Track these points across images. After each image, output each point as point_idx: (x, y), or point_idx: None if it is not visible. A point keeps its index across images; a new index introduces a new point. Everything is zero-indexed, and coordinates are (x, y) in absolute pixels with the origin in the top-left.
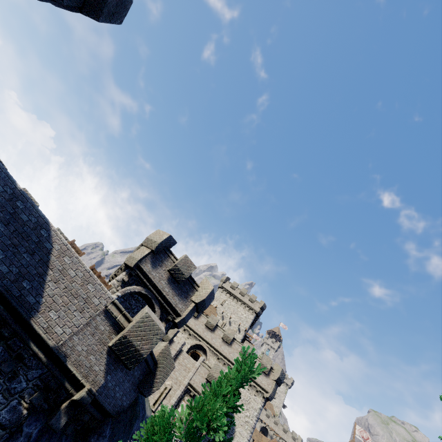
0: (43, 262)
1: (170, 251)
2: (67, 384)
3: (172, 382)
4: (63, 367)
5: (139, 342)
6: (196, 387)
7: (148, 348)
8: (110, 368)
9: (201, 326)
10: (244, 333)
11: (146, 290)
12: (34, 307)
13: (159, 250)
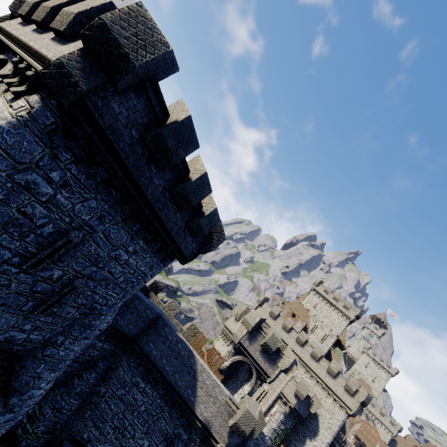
0: (194, 377)
1: (261, 328)
2: (212, 441)
3: (268, 387)
4: (210, 433)
5: (244, 426)
6: (286, 396)
7: (249, 430)
8: (230, 434)
9: (292, 340)
10: (336, 338)
11: (246, 358)
12: (194, 403)
13: (253, 330)
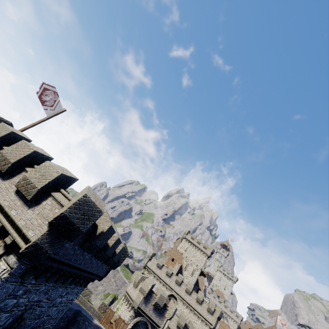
0: None
1: (153, 291)
2: None
3: None
4: None
5: None
6: (171, 328)
7: None
8: None
9: (173, 282)
10: (200, 271)
11: (143, 318)
12: None
13: (147, 295)
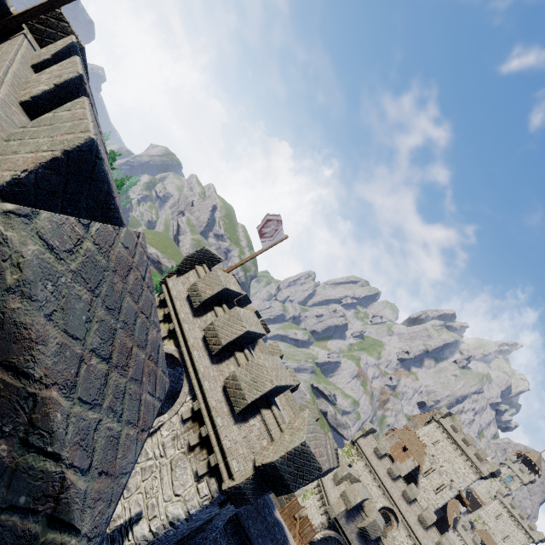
0: None
1: (362, 508)
2: None
3: None
4: None
5: None
6: None
7: None
8: None
9: (397, 491)
10: (457, 493)
11: (339, 536)
12: None
13: (352, 508)
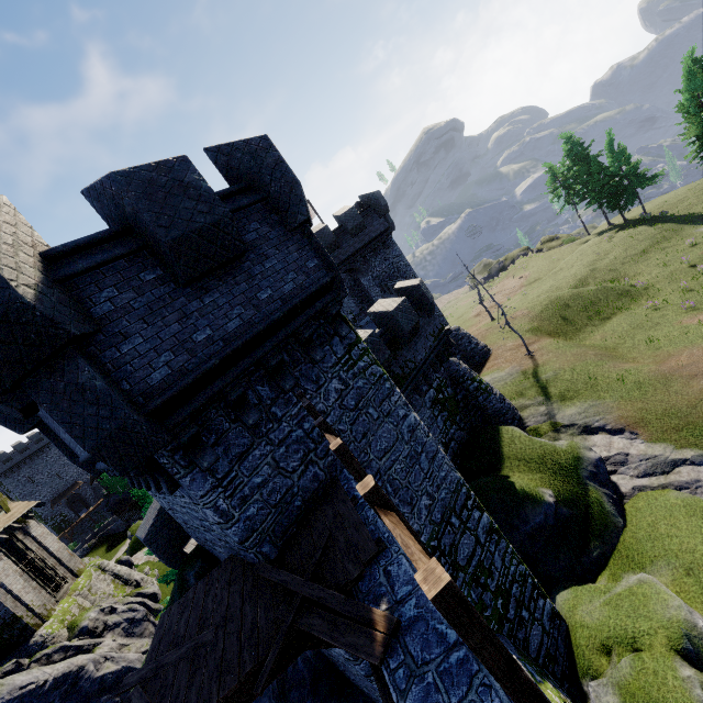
0: None
1: None
2: None
3: None
4: None
5: None
6: None
7: None
8: None
9: None
10: None
11: None
12: None
13: None
